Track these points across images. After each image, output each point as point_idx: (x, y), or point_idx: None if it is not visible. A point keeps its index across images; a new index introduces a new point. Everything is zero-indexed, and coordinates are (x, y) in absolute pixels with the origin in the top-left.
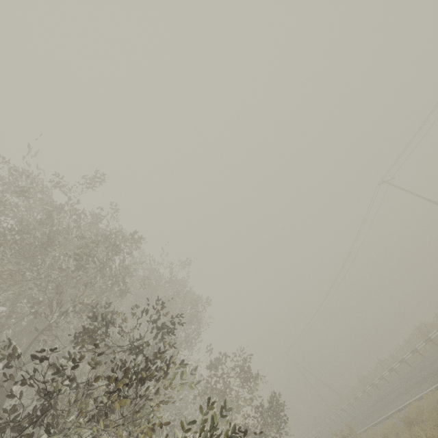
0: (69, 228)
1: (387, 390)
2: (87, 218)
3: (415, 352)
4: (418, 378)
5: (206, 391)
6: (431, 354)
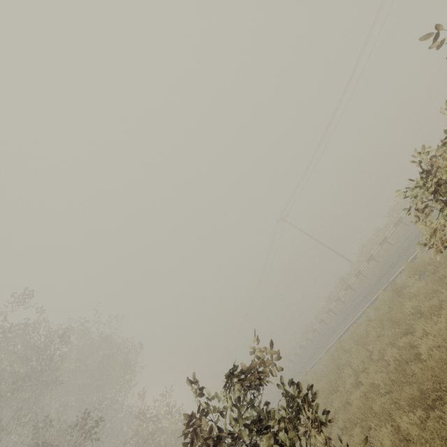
0: (1, 359)
1: (286, 378)
2: (13, 329)
3: (302, 347)
4: (296, 371)
5: (138, 434)
6: (308, 349)
